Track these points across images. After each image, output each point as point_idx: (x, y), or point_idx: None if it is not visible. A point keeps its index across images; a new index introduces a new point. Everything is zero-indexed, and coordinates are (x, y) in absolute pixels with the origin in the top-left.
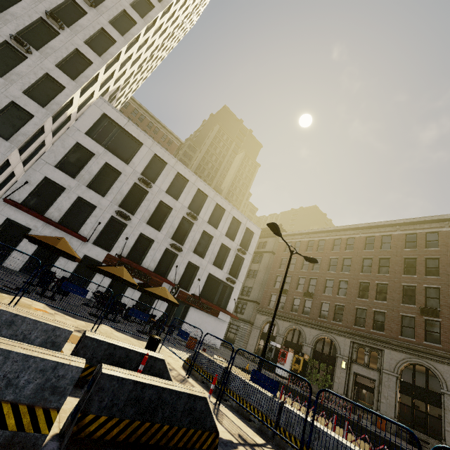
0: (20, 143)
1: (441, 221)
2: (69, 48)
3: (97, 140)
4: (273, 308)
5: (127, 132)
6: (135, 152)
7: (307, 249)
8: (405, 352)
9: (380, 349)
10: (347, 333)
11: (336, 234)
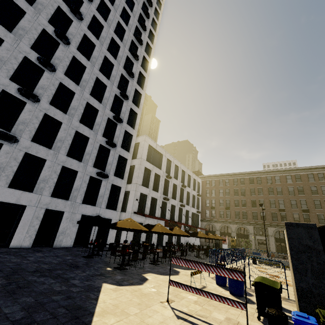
0: (127, 178)
1: (280, 171)
2: (128, 109)
3: (148, 161)
4: (209, 217)
5: (156, 150)
6: (160, 160)
7: (219, 184)
8: (275, 227)
9: (265, 227)
10: (251, 223)
11: (234, 176)
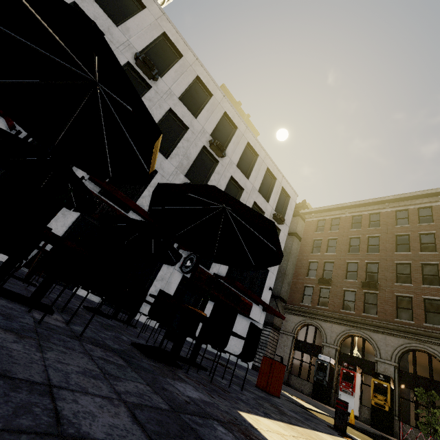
0: None
1: None
2: None
3: None
4: (311, 305)
5: None
6: (131, 16)
7: (352, 227)
8: None
9: None
10: None
11: (398, 205)
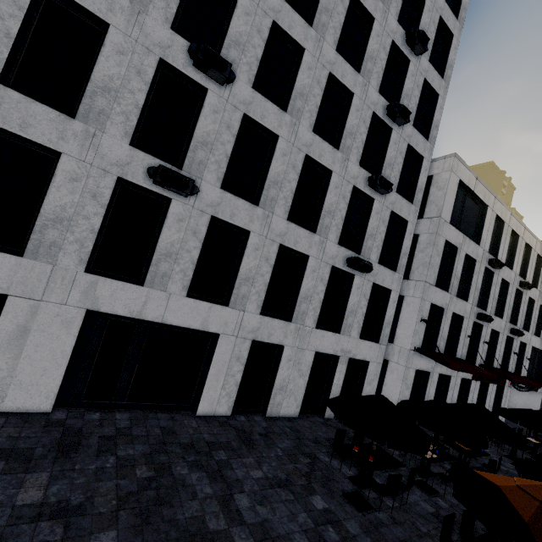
0: (403, 269)
1: None
2: (418, 84)
3: (452, 224)
4: None
5: (473, 195)
6: (478, 221)
7: None
8: None
9: None
10: None
11: None
